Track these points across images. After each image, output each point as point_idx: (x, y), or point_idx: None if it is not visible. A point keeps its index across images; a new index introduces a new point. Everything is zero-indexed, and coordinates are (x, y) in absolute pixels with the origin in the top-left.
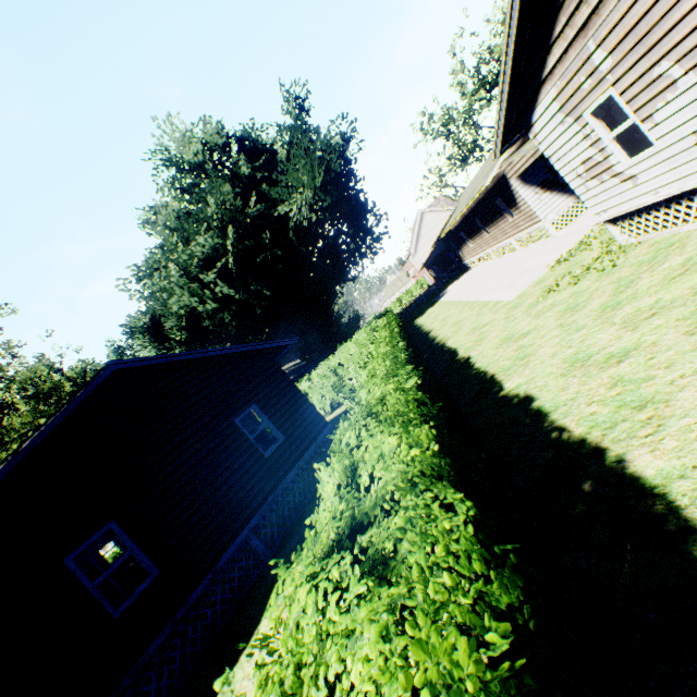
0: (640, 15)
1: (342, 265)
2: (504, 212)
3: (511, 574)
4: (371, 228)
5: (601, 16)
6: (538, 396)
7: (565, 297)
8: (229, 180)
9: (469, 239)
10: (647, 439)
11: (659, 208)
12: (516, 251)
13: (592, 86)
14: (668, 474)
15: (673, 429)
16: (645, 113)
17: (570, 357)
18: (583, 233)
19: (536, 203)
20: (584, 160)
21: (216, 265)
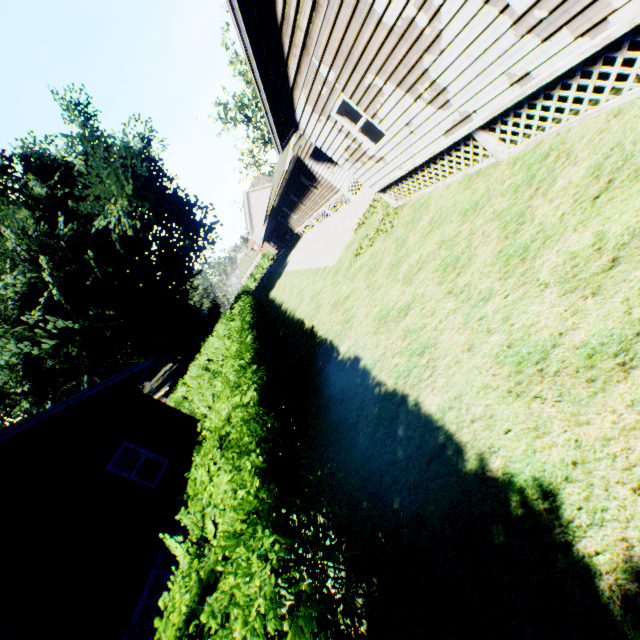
0: (340, 40)
1: (184, 262)
2: (311, 187)
3: (308, 611)
4: (201, 221)
5: (314, 39)
6: (362, 356)
7: (368, 259)
8: (23, 204)
9: (292, 212)
10: (429, 380)
11: (407, 178)
12: (331, 216)
13: (329, 93)
14: (443, 408)
15: (441, 368)
16: (371, 112)
17: (377, 316)
18: (371, 197)
19: (331, 176)
20: (346, 148)
21: (38, 300)
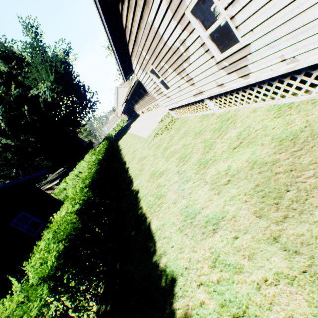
0: (150, 44)
1: (77, 118)
2: (144, 95)
3: None
4: (89, 99)
5: (139, 40)
6: (140, 191)
7: (158, 141)
8: None
9: (136, 104)
10: (157, 213)
11: (180, 108)
12: (153, 110)
13: (146, 63)
14: (157, 228)
15: (163, 208)
16: (164, 77)
17: (152, 172)
18: None
19: None
20: (154, 88)
21: None
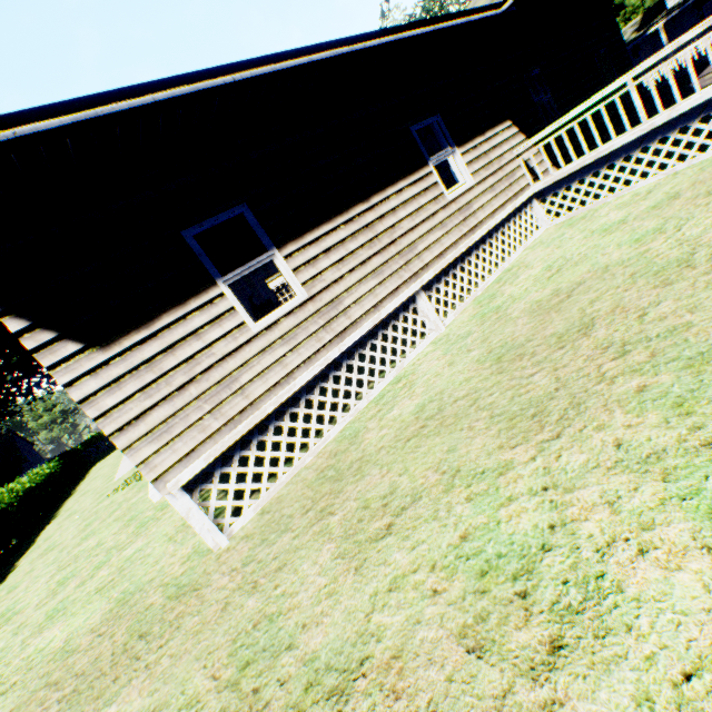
0: None
1: None
2: None
3: None
4: None
5: None
6: None
7: (107, 505)
8: None
9: None
10: None
11: None
12: None
13: None
14: None
15: None
16: None
17: (10, 606)
18: None
19: None
20: None
21: None
